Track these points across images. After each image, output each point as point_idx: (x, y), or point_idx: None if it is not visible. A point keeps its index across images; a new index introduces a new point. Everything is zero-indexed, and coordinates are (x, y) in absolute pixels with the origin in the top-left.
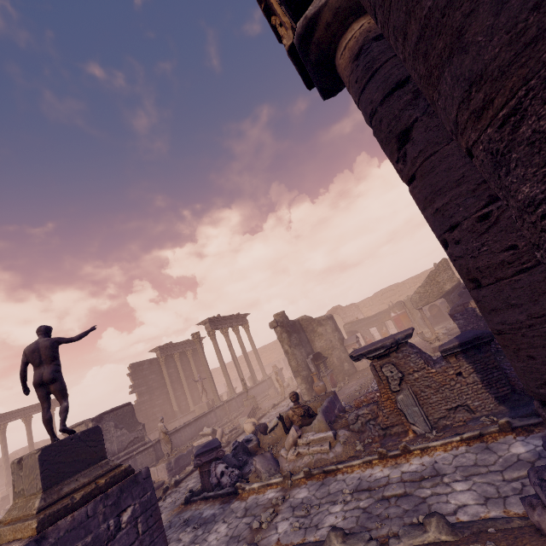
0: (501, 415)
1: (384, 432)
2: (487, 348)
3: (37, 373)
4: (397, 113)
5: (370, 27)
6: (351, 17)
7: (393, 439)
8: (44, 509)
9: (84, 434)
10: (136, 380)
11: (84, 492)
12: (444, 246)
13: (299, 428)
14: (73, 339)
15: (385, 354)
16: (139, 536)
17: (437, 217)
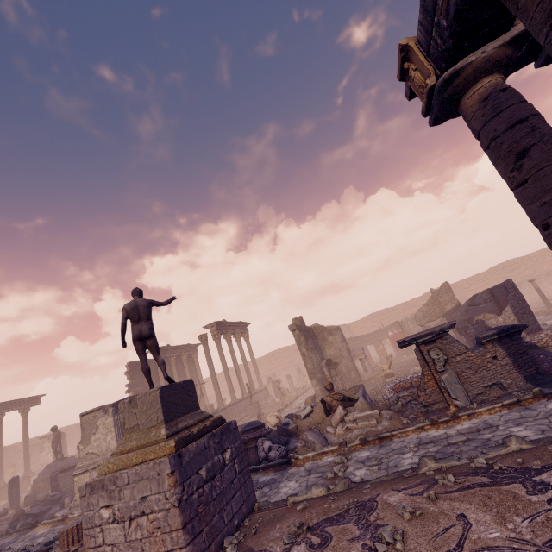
0: (529, 390)
1: (425, 410)
2: (518, 337)
3: (136, 328)
4: (519, 139)
5: (497, 83)
6: (483, 74)
7: (436, 413)
8: (171, 436)
9: (184, 384)
10: (133, 380)
11: (198, 428)
12: (542, 229)
13: (344, 408)
14: (163, 303)
15: (432, 340)
16: (237, 474)
17: (543, 208)
